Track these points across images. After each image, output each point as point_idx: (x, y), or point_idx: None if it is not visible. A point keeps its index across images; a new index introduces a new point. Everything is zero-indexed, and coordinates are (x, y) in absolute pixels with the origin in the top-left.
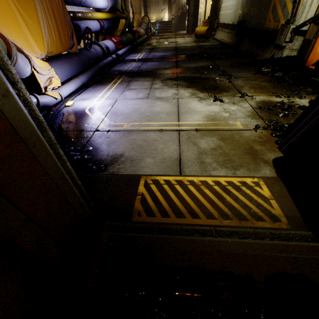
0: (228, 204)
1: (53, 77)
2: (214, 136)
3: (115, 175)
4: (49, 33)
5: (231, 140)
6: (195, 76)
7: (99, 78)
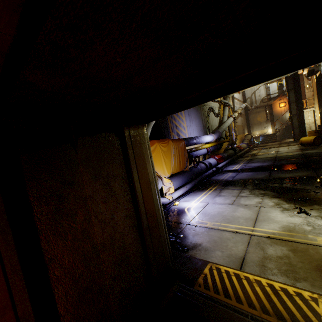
0: (272, 304)
1: (170, 187)
2: (285, 246)
3: (192, 257)
4: (174, 163)
5: (303, 253)
6: (286, 186)
7: (199, 185)
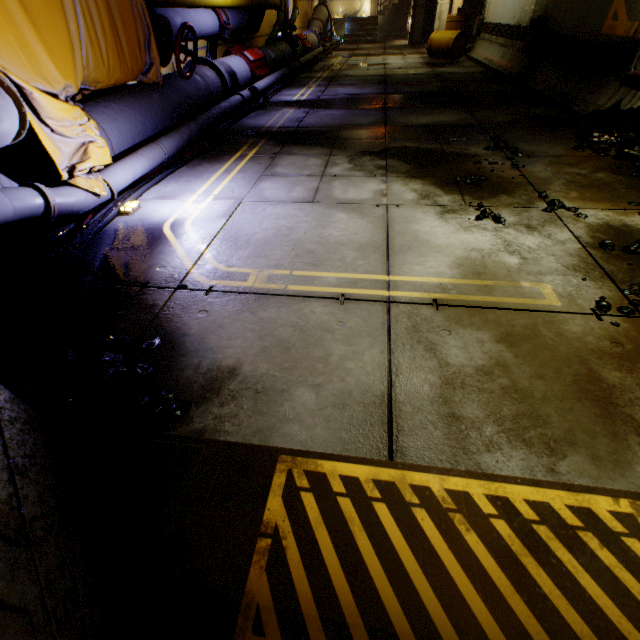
0: (547, 613)
1: (91, 143)
2: (484, 328)
3: (207, 445)
4: (90, 34)
5: (533, 344)
6: (429, 147)
7: (207, 143)
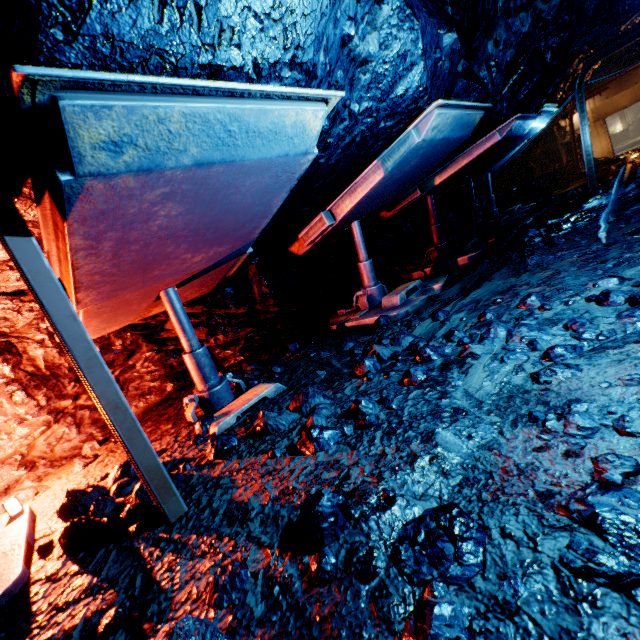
0: None
1: None
2: None
3: None
4: None
5: None
6: None
7: None
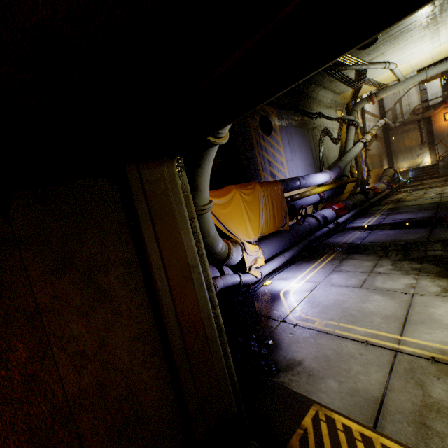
0: None
1: (258, 257)
2: None
3: (284, 387)
4: (265, 219)
5: None
6: None
7: (306, 253)
